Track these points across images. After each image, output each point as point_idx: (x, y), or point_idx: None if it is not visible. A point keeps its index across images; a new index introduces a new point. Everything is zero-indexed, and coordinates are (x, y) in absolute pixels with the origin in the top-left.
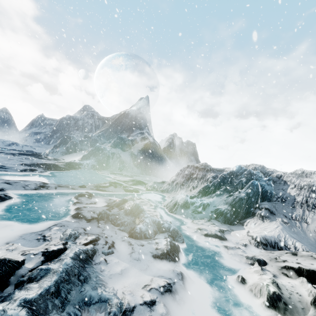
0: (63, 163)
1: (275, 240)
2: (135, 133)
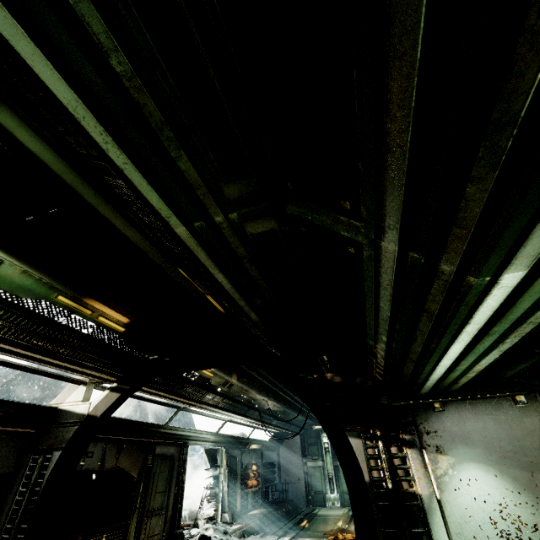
0: None
1: None
2: None
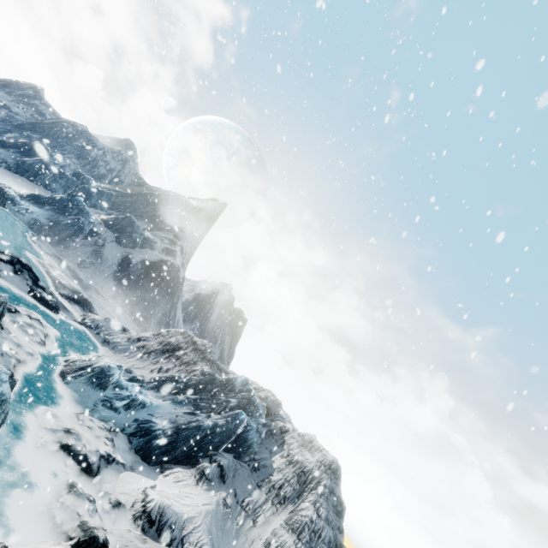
0: None
1: (176, 522)
2: (163, 233)
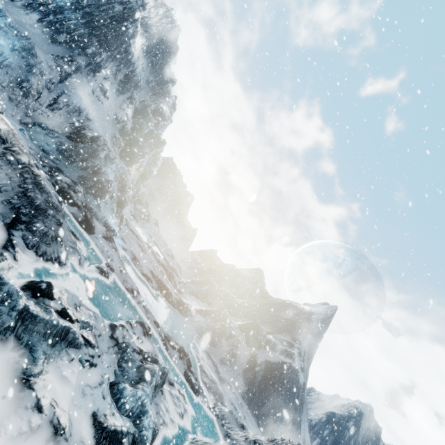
0: (179, 298)
1: None
2: (282, 336)
